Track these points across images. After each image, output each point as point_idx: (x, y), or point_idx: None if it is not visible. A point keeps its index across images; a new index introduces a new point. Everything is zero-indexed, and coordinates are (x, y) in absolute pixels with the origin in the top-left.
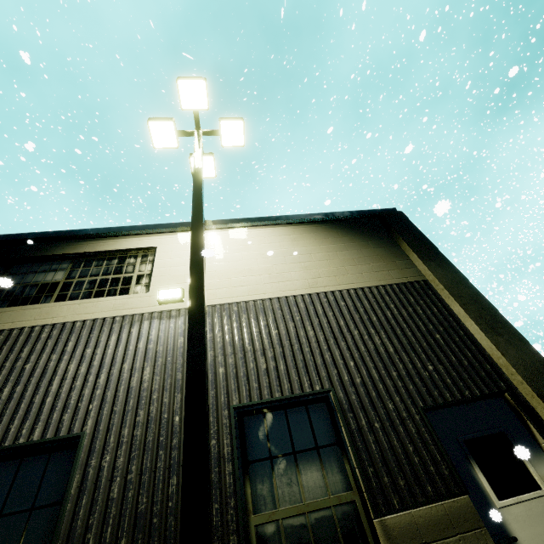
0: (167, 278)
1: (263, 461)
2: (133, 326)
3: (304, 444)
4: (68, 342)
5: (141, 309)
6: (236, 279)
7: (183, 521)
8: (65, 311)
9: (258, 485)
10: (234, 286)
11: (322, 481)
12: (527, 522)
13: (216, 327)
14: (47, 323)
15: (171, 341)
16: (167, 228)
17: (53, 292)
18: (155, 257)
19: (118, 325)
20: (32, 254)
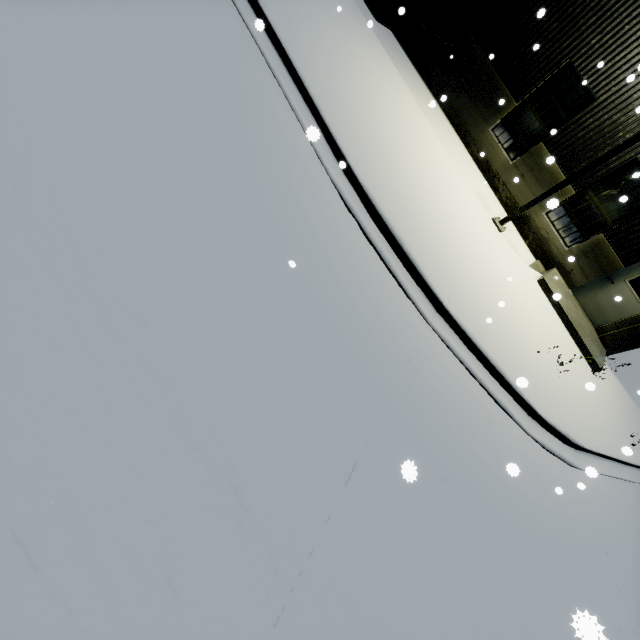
0: None
1: (613, 184)
2: None
3: (629, 198)
4: None
5: None
6: None
7: (569, 177)
8: None
9: (602, 187)
10: None
11: (612, 211)
12: (622, 290)
13: None
14: None
15: None
16: None
17: None
18: None
19: None
20: None
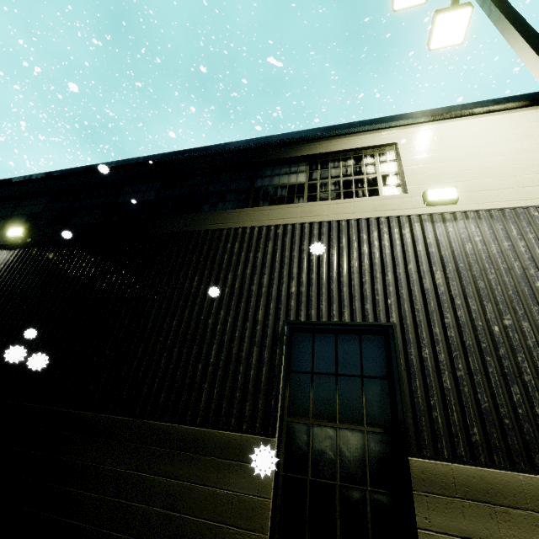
0: (424, 177)
1: None
2: (403, 228)
3: None
4: (341, 239)
5: (406, 211)
6: (524, 177)
7: None
8: (326, 210)
9: None
10: (523, 186)
11: None
12: None
13: (513, 235)
14: (313, 221)
15: (456, 246)
16: (405, 119)
17: (302, 193)
18: (397, 154)
19: (386, 227)
20: (273, 157)
